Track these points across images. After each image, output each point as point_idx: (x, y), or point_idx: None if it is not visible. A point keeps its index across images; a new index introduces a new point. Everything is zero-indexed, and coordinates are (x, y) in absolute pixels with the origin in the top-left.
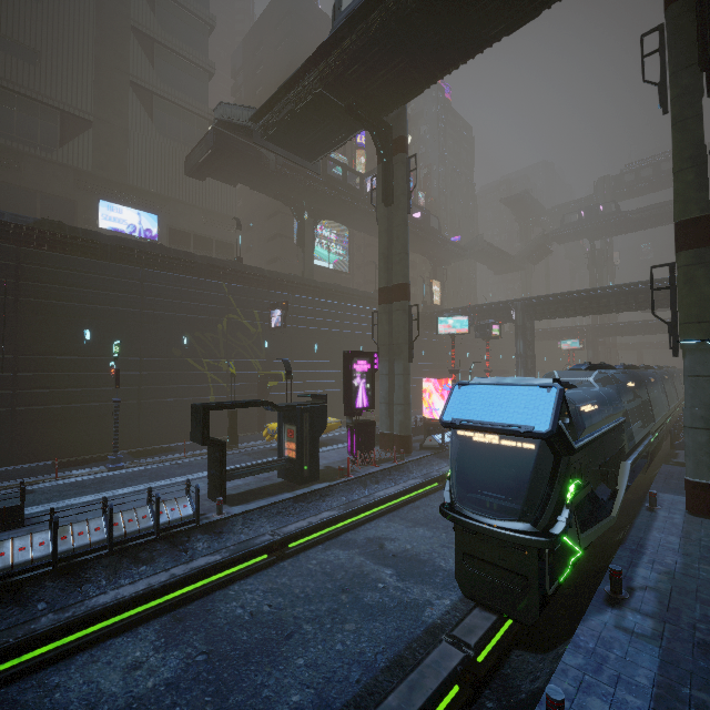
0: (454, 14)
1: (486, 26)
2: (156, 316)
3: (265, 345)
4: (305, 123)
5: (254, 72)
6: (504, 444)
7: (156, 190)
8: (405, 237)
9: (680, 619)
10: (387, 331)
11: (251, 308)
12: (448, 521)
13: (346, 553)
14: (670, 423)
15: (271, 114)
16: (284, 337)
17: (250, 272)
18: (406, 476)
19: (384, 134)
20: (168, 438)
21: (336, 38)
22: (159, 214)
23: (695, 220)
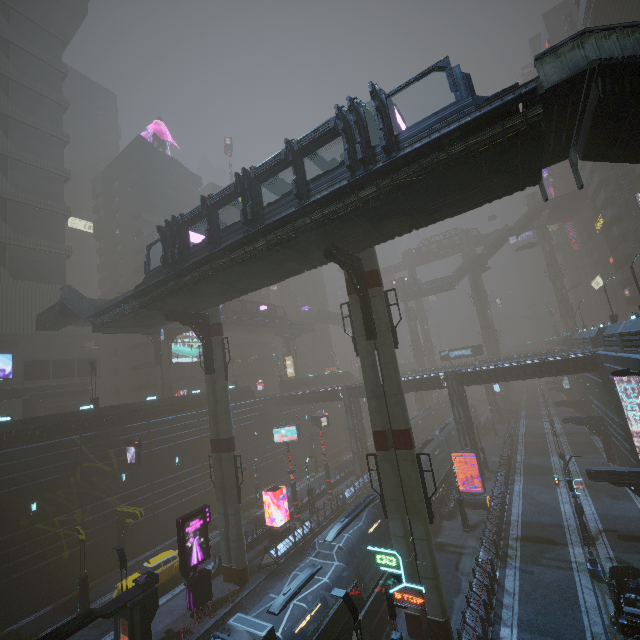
0: (226, 285)
1: (251, 285)
2: (1, 496)
3: (123, 478)
4: (137, 319)
5: (113, 199)
6: None
7: (10, 329)
8: (226, 400)
9: None
10: (220, 476)
11: (106, 449)
12: None
13: None
14: (445, 487)
15: (106, 317)
16: (143, 463)
17: (104, 414)
18: None
19: (202, 324)
20: (15, 617)
21: (147, 289)
22: (13, 351)
23: (379, 432)
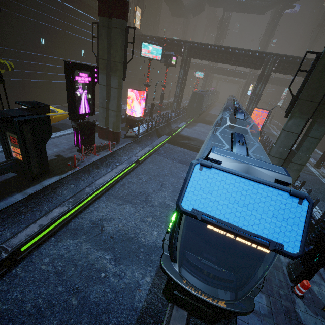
0: None
1: None
2: None
3: None
4: None
5: None
6: (238, 240)
7: None
8: None
9: (273, 289)
10: (106, 46)
11: None
12: (143, 196)
13: (75, 242)
14: None
15: None
16: (3, 23)
17: None
18: (116, 159)
19: None
20: None
21: None
22: None
23: None
